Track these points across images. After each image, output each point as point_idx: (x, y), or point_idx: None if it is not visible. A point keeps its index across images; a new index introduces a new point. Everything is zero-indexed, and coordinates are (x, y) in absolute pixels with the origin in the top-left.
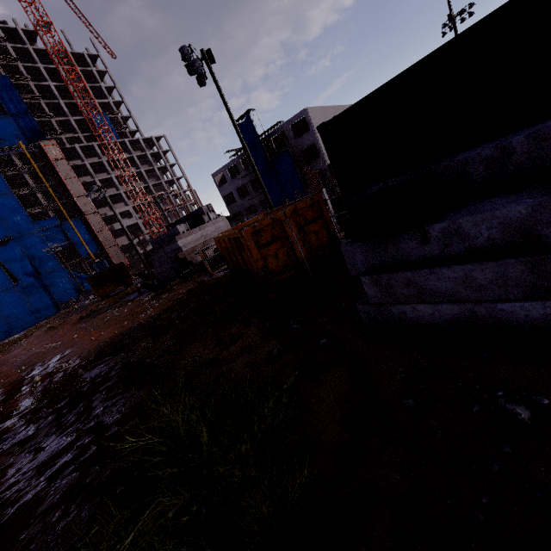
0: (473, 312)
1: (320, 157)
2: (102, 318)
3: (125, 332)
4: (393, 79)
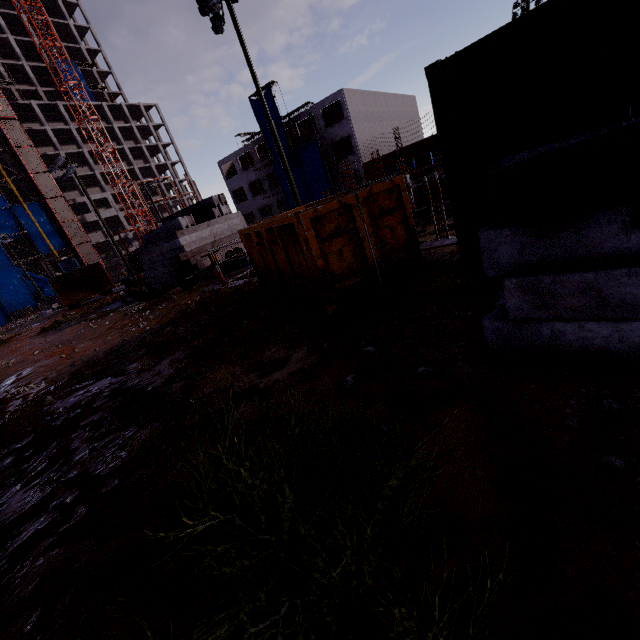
0: None
1: (354, 154)
2: (73, 331)
3: (110, 350)
4: None
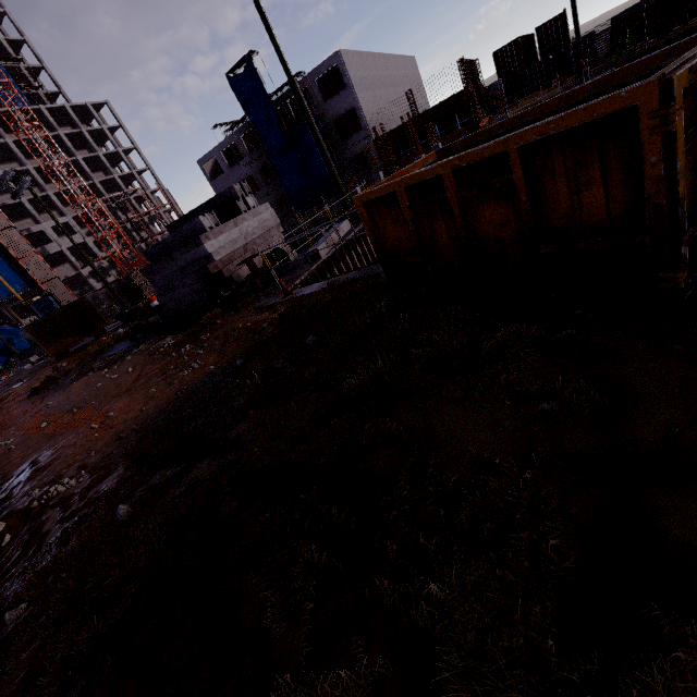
0: None
1: (363, 130)
2: (82, 387)
3: (168, 408)
4: None
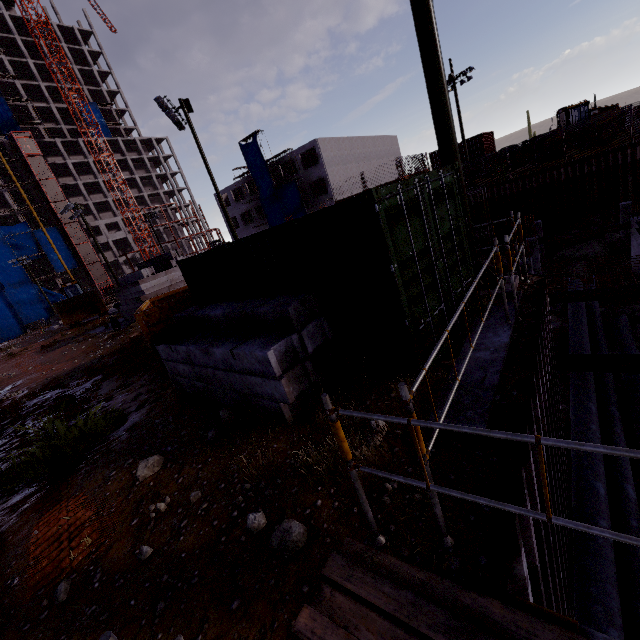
0: (192, 384)
1: (329, 193)
2: (60, 351)
3: (71, 370)
4: (196, 256)
